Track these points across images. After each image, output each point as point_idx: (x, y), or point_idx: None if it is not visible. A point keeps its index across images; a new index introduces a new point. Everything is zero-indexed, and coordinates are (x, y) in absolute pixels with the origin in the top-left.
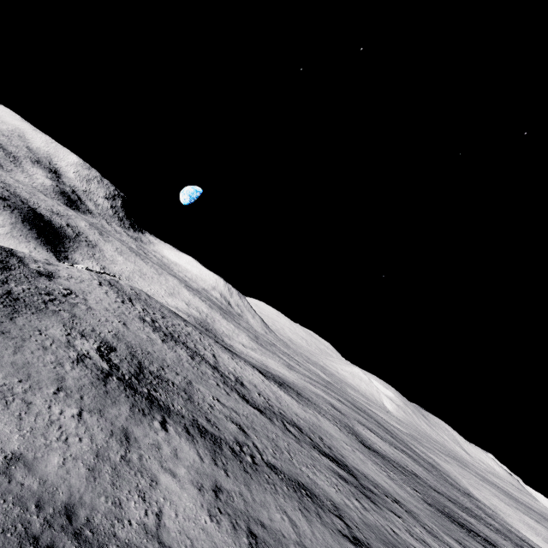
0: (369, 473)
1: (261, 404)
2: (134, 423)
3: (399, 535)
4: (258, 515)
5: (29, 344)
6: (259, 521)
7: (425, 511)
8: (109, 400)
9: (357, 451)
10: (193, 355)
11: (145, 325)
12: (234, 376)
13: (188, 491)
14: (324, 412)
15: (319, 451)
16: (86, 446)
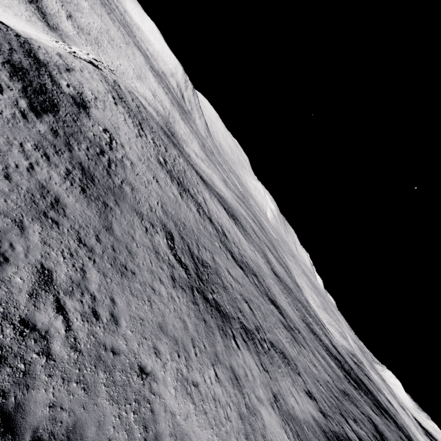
0: (284, 306)
1: (239, 258)
2: (229, 353)
3: (310, 368)
4: (289, 408)
5: (145, 276)
6: (292, 415)
7: (305, 330)
8: (210, 333)
9: (275, 283)
10: (198, 209)
11: (165, 174)
12: (220, 226)
13: (272, 414)
14: (255, 243)
15: (269, 300)
16: (234, 412)
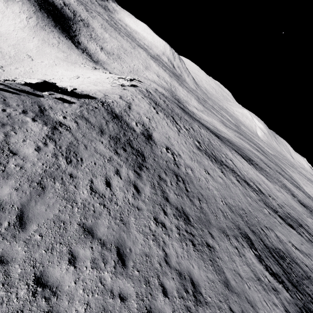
0: None
1: (282, 213)
2: None
3: None
4: None
5: None
6: None
7: None
8: None
9: (312, 220)
10: (236, 177)
11: (206, 158)
12: (253, 183)
13: None
14: (274, 179)
15: None
16: None
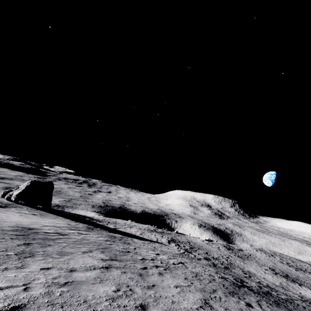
0: None
1: None
2: (288, 282)
3: None
4: None
5: (252, 265)
6: None
7: None
8: (278, 277)
9: None
10: None
11: (283, 264)
12: None
13: (310, 294)
14: None
15: None
16: (277, 281)
